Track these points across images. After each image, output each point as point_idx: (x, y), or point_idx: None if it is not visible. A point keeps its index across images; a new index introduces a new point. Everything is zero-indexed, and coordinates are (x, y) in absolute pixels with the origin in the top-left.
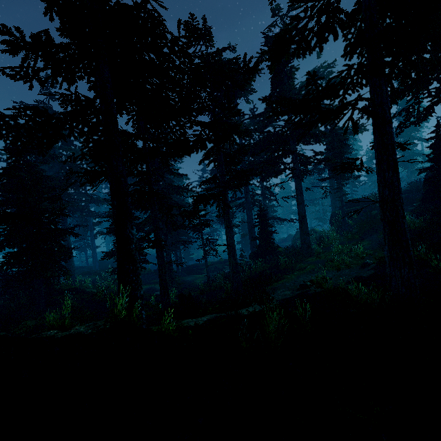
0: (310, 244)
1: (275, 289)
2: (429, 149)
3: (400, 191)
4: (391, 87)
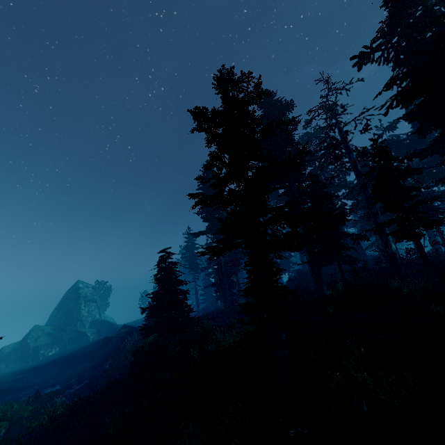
0: None
1: None
2: None
3: None
4: None
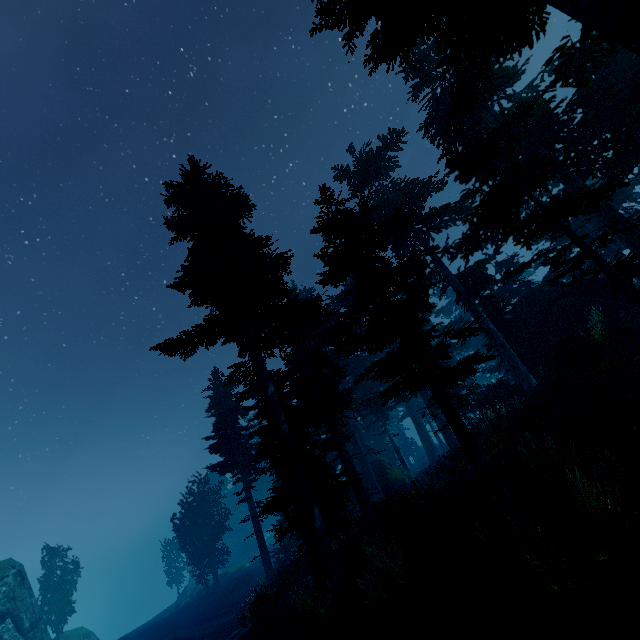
0: None
1: None
2: None
3: None
4: None
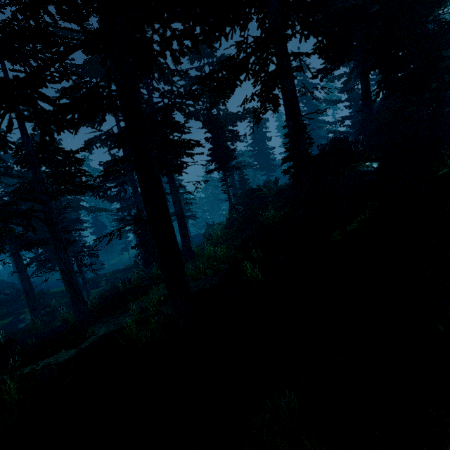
0: (190, 246)
1: (124, 313)
2: (286, 137)
3: (165, 206)
4: (157, 67)
